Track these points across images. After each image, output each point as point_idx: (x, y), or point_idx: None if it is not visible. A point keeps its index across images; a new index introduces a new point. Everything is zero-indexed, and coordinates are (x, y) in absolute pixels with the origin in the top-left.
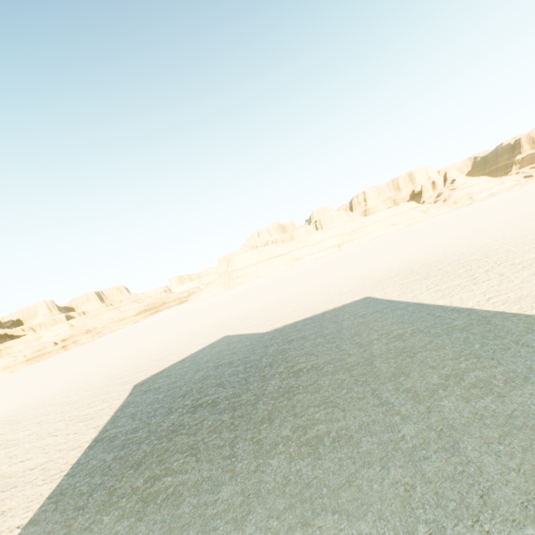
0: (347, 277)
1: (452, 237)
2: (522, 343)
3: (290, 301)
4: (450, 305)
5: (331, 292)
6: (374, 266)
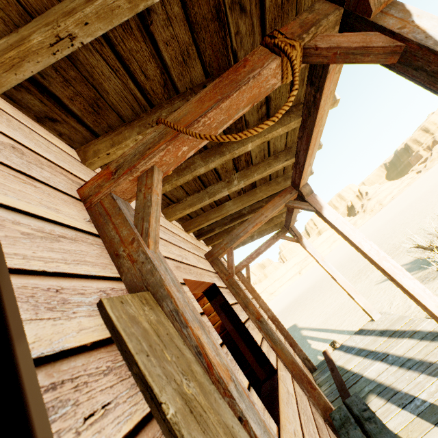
0: None
1: None
2: None
3: None
4: None
5: None
6: (286, 301)
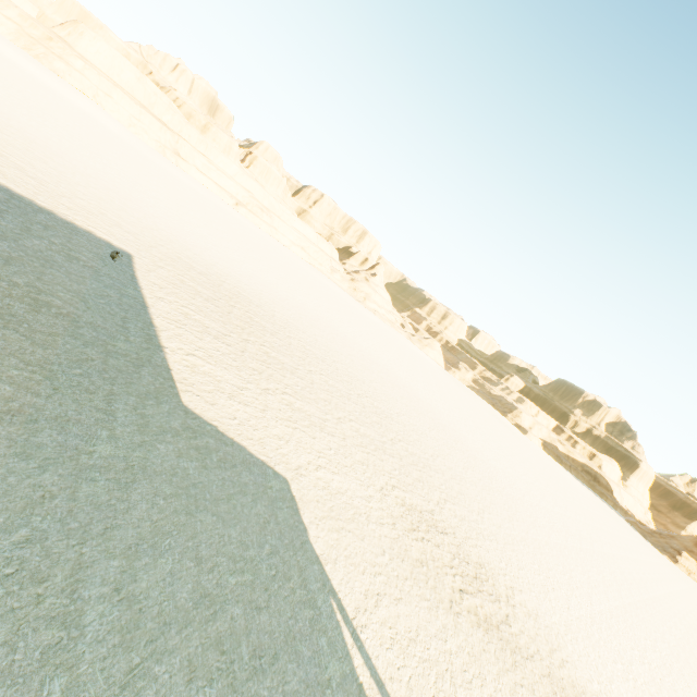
0: (169, 226)
1: (300, 303)
2: (113, 398)
3: (53, 161)
4: (159, 331)
5: (116, 213)
6: (213, 250)
